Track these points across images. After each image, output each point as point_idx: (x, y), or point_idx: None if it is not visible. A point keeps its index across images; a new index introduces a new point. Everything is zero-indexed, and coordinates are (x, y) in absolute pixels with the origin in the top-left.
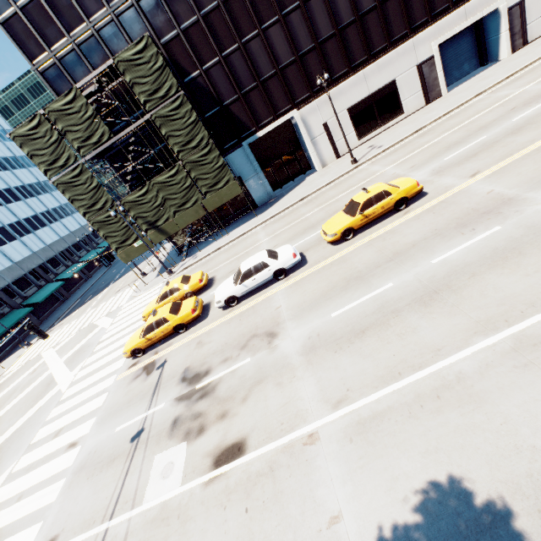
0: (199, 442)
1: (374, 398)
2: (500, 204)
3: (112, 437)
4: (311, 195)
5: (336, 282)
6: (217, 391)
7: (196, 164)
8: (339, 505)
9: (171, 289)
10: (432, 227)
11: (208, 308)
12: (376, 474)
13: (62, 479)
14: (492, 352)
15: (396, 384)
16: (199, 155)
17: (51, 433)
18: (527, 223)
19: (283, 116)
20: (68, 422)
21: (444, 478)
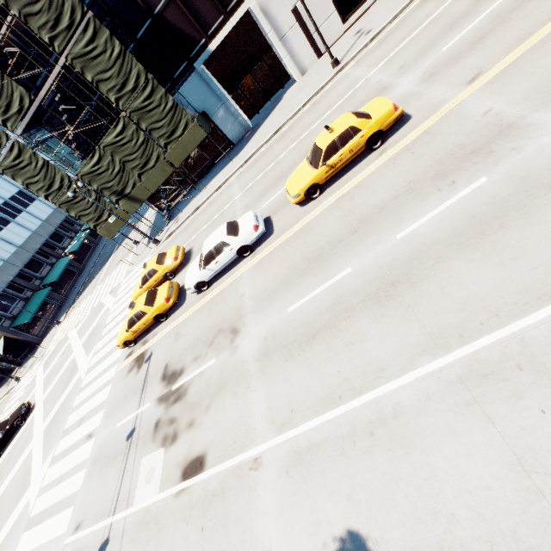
0: (172, 450)
1: (313, 425)
2: (494, 136)
3: (115, 433)
4: (287, 124)
5: (297, 263)
6: (188, 396)
7: (142, 111)
8: (270, 542)
9: (148, 272)
10: (406, 178)
11: (185, 290)
12: (304, 515)
13: (84, 469)
14: (436, 380)
15: (335, 410)
16: (143, 99)
17: (76, 421)
18: (521, 172)
19: (236, 11)
20: (86, 411)
21: (360, 533)
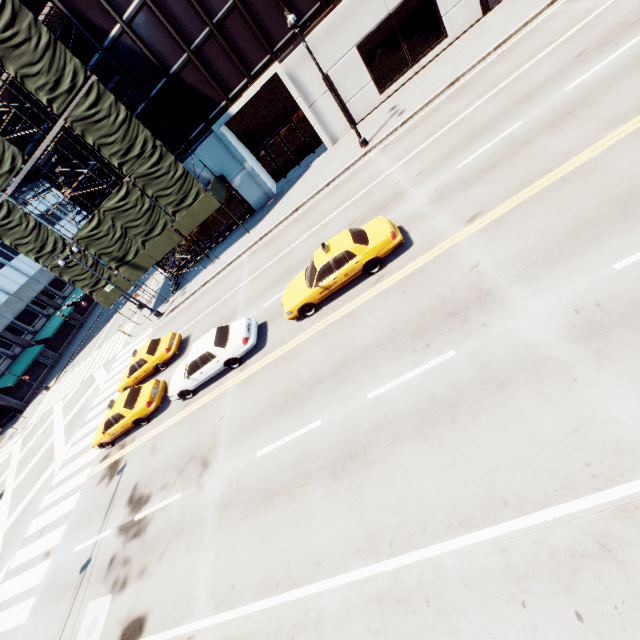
0: (119, 600)
1: (247, 612)
2: (473, 301)
3: (71, 559)
4: (307, 203)
5: (277, 395)
6: (147, 533)
7: (149, 178)
8: None
9: (137, 362)
10: (391, 324)
11: None
12: None
13: (33, 597)
14: (359, 592)
15: (269, 600)
16: (149, 166)
17: (39, 529)
18: (483, 357)
19: (261, 75)
20: (50, 520)
21: None
